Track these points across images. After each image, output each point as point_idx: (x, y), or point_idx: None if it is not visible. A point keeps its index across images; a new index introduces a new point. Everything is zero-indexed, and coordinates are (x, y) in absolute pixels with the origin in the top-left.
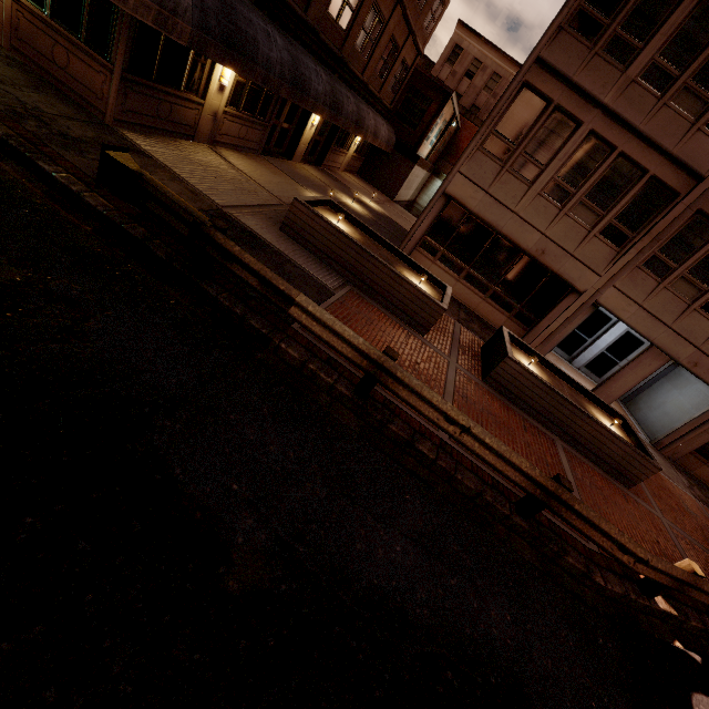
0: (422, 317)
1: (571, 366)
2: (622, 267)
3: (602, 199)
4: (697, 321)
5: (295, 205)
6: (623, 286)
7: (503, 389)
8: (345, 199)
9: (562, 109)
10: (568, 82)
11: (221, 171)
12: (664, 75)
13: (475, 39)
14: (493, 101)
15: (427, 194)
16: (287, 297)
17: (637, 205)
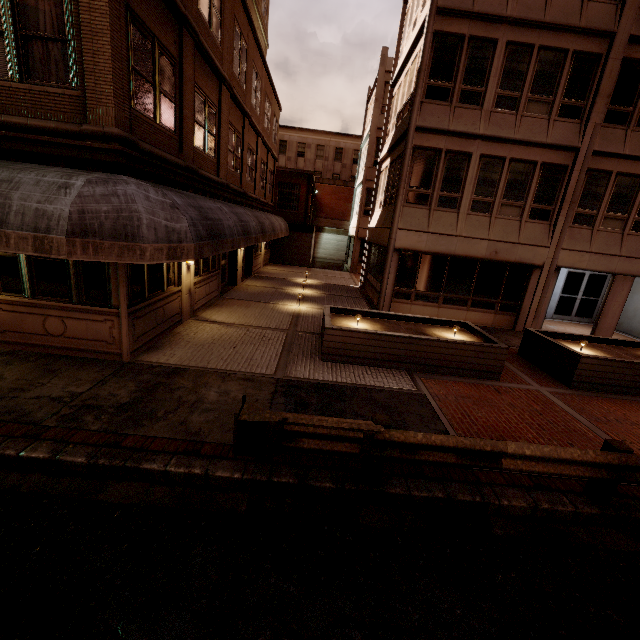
0: (490, 365)
1: (546, 319)
2: (560, 233)
3: (516, 195)
4: (635, 241)
5: (328, 333)
6: (568, 245)
7: (591, 385)
8: (297, 292)
9: (451, 151)
10: (447, 133)
11: (227, 336)
12: (510, 99)
13: (292, 131)
14: (327, 163)
15: (320, 247)
16: (495, 454)
17: (543, 187)
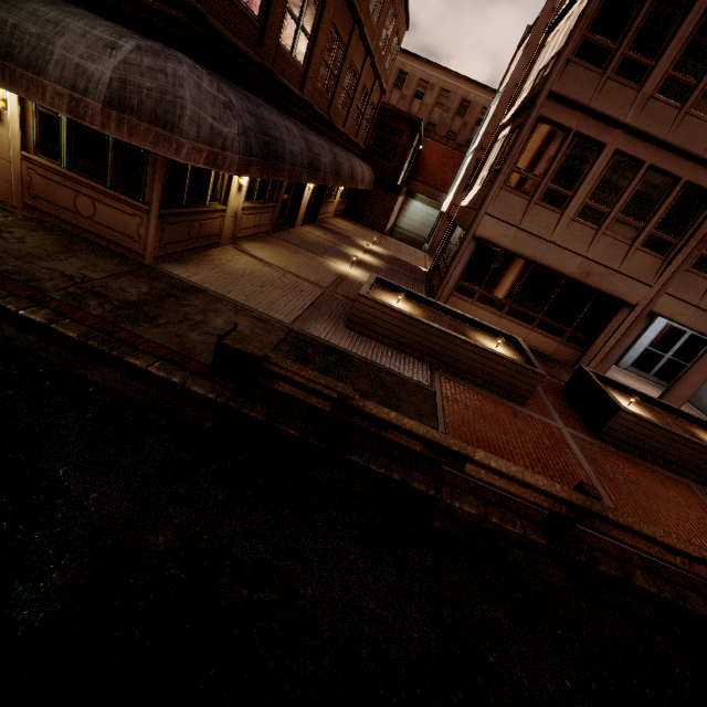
0: (519, 387)
1: (618, 369)
2: (671, 274)
3: (638, 213)
4: None
5: (360, 301)
6: (675, 291)
7: (619, 442)
8: (356, 254)
9: (582, 135)
10: (585, 110)
11: (259, 274)
12: (680, 87)
13: (417, 62)
14: (447, 115)
15: (405, 216)
16: (461, 456)
17: (675, 212)
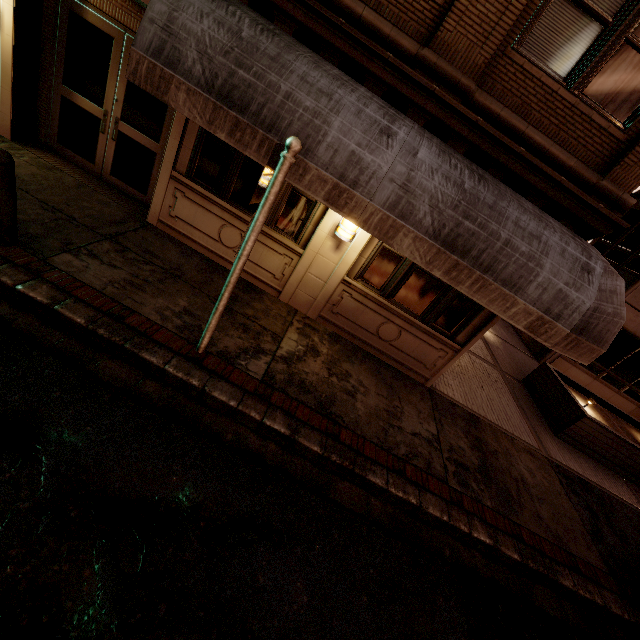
0: None
1: None
2: None
3: None
4: None
5: (584, 421)
6: None
7: None
8: None
9: None
10: None
11: (464, 364)
12: None
13: None
14: None
15: None
16: None
17: None
